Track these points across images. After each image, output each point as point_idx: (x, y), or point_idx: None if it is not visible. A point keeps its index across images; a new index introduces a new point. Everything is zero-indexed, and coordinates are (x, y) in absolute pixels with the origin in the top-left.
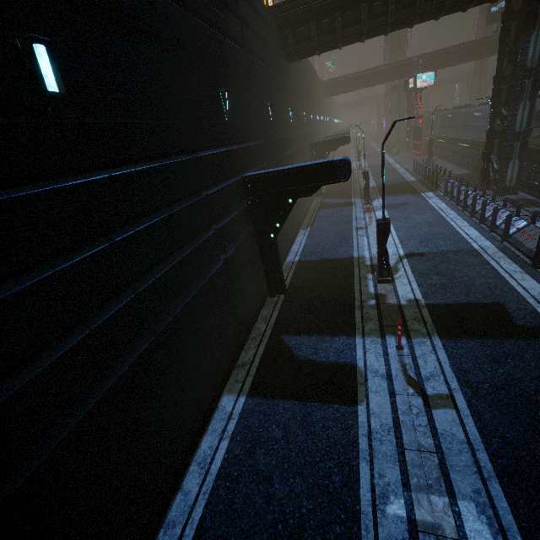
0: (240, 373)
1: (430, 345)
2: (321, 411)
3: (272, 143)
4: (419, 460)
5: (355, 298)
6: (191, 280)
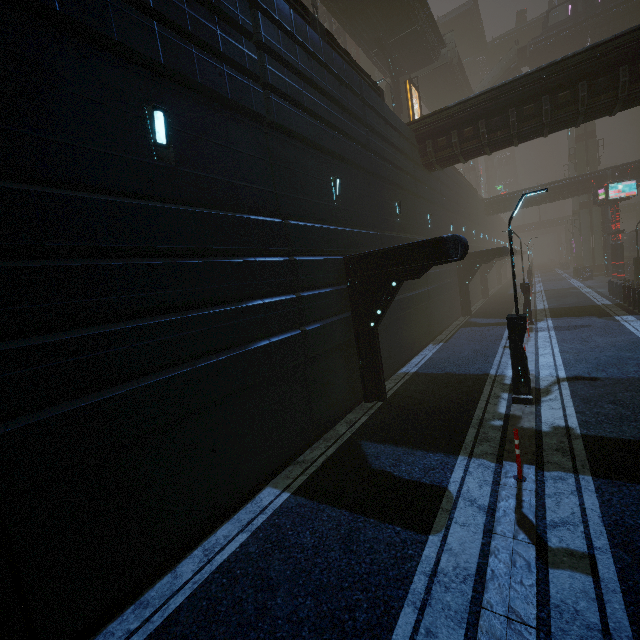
0: (295, 469)
1: (573, 484)
2: (376, 530)
3: (394, 238)
4: (502, 630)
5: (474, 415)
6: (253, 333)
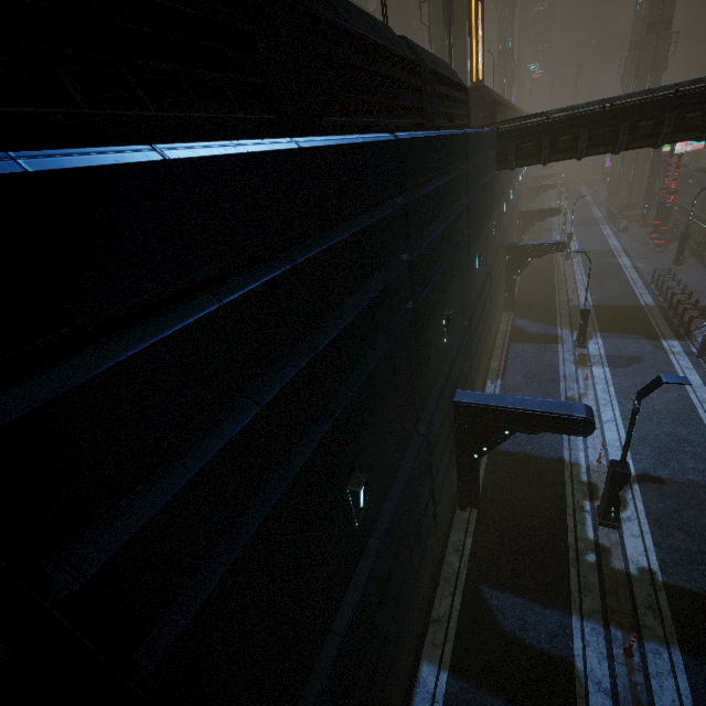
0: (436, 633)
1: (668, 661)
2: None
3: (476, 310)
4: None
5: (569, 543)
6: (415, 573)
